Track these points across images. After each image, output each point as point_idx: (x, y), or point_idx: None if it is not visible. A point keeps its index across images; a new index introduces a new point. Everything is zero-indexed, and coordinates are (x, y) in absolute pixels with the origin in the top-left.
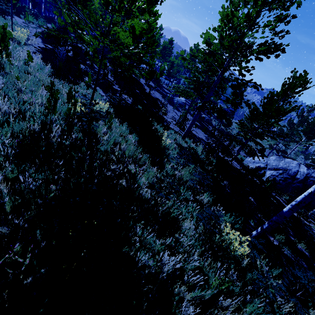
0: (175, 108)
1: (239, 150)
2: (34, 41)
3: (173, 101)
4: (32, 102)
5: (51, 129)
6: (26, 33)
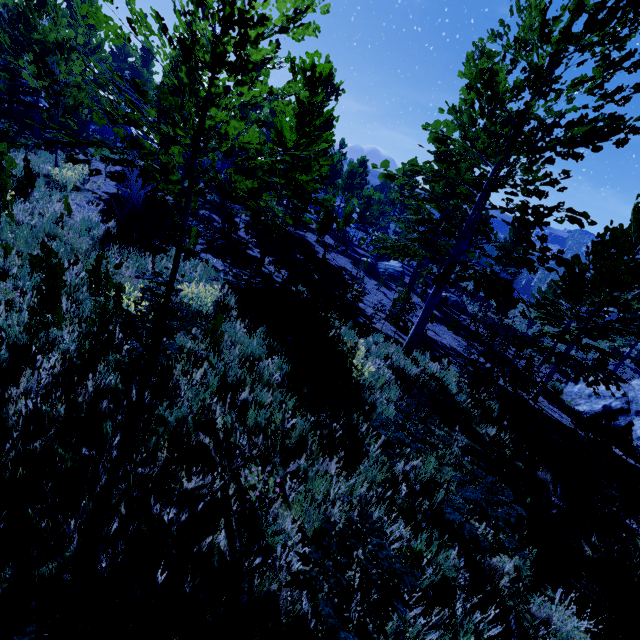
0: (383, 283)
1: (552, 370)
2: (100, 183)
3: (376, 270)
4: (13, 299)
5: (41, 366)
6: (83, 172)
